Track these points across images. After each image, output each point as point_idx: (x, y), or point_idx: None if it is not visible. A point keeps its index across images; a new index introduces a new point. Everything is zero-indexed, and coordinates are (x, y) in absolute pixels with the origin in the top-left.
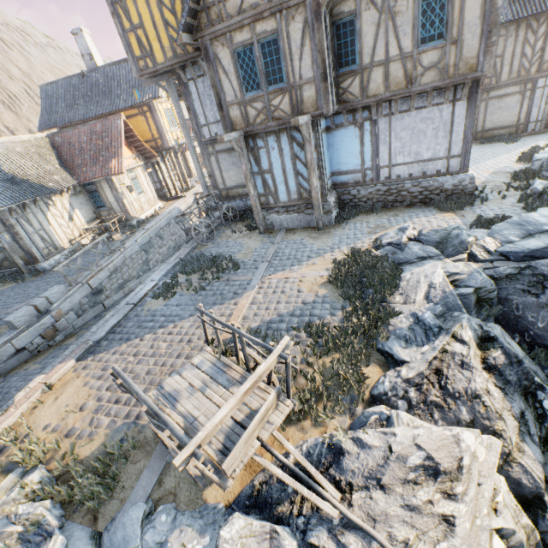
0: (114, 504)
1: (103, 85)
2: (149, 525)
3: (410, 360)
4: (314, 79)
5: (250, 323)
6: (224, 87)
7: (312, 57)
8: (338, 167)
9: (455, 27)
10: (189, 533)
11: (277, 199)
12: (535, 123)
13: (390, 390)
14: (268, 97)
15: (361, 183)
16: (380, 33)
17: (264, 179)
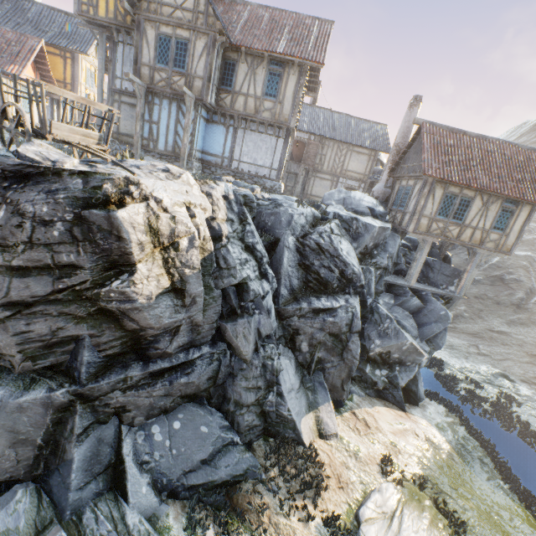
0: None
1: (32, 15)
2: None
3: None
4: (203, 77)
5: None
6: (144, 52)
7: (205, 65)
8: (208, 149)
9: (281, 96)
10: None
11: (157, 146)
12: None
13: None
14: (172, 73)
15: (220, 166)
16: (247, 79)
17: (151, 127)
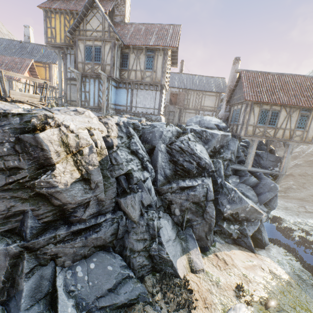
0: None
1: (29, 49)
2: None
3: None
4: (110, 64)
5: None
6: (79, 56)
7: (111, 58)
8: (118, 102)
9: (155, 68)
10: None
11: (89, 104)
12: None
13: None
14: (94, 64)
15: (125, 111)
16: (135, 62)
17: (85, 94)
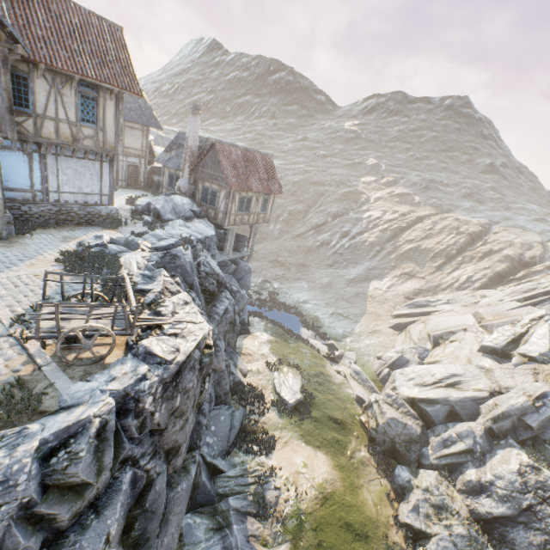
0: (49, 401)
1: None
2: (94, 380)
3: (154, 288)
4: None
5: (22, 306)
6: None
7: None
8: (5, 183)
9: (102, 122)
10: (120, 367)
11: None
12: (122, 181)
13: (156, 297)
14: None
15: (32, 202)
16: (52, 100)
17: None
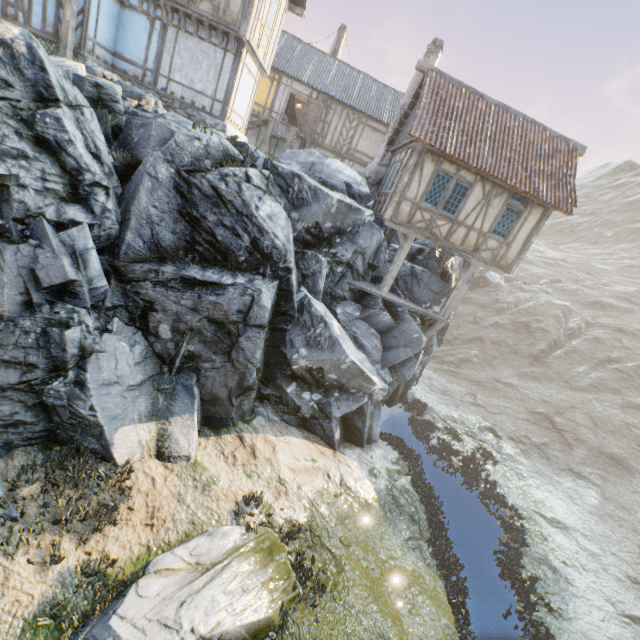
0: None
1: None
2: None
3: None
4: None
5: None
6: None
7: None
8: (123, 51)
9: None
10: None
11: (29, 20)
12: None
13: None
14: None
15: (140, 81)
16: None
17: None
